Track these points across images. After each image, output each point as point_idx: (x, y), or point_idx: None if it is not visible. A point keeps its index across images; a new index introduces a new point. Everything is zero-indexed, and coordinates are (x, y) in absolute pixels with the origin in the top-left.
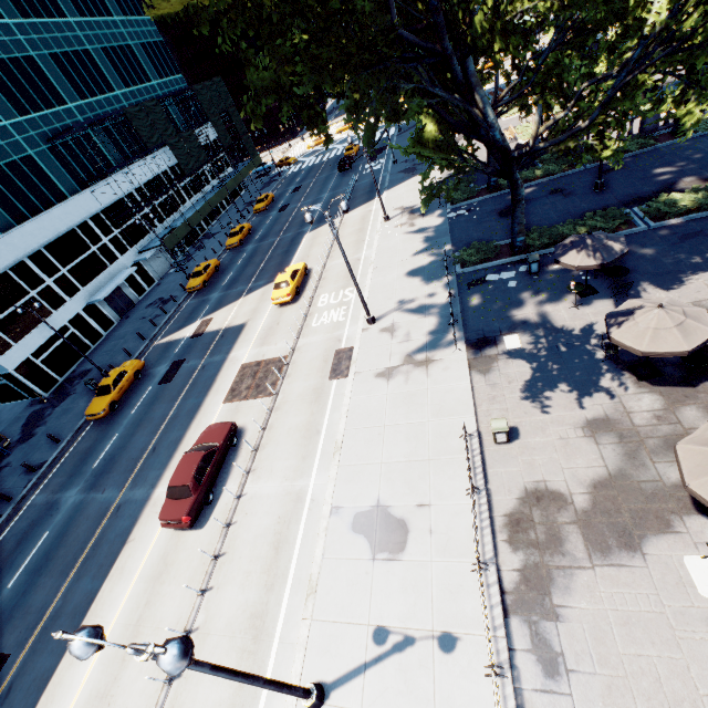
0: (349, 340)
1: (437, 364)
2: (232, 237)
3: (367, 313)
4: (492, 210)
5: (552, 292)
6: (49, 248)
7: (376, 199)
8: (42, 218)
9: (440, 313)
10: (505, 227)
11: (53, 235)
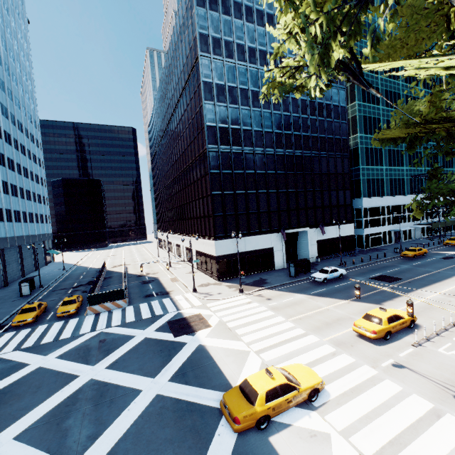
0: None
1: None
2: None
3: None
4: None
5: None
6: (392, 206)
7: None
8: (396, 197)
9: None
10: None
11: (396, 203)
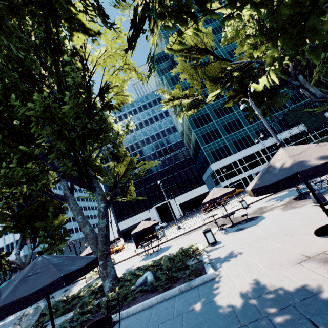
0: None
1: None
2: None
3: None
4: None
5: None
6: (244, 158)
7: None
8: (245, 150)
9: None
10: None
11: (246, 154)
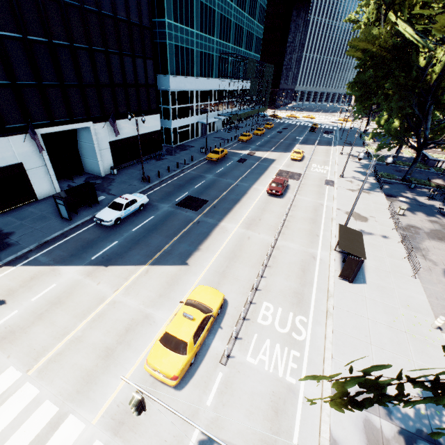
0: (330, 178)
1: (372, 194)
2: (258, 131)
3: (343, 172)
4: (392, 168)
5: (418, 194)
6: (200, 92)
7: (332, 147)
8: (206, 80)
9: (372, 184)
10: (398, 174)
11: (205, 88)
